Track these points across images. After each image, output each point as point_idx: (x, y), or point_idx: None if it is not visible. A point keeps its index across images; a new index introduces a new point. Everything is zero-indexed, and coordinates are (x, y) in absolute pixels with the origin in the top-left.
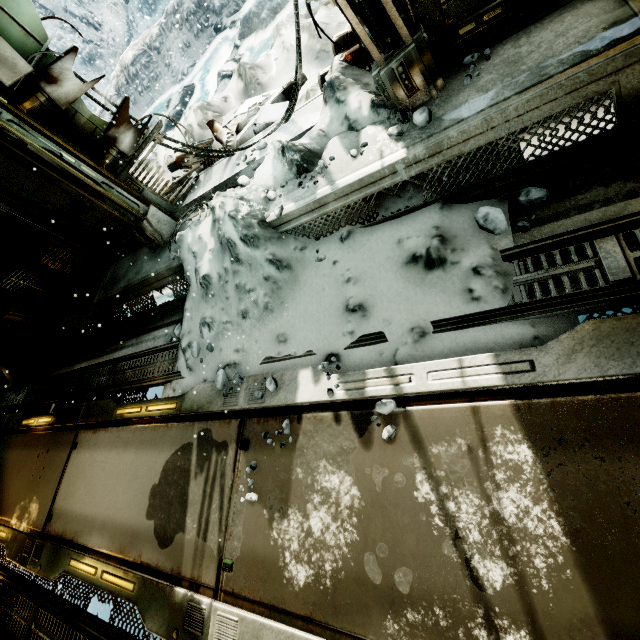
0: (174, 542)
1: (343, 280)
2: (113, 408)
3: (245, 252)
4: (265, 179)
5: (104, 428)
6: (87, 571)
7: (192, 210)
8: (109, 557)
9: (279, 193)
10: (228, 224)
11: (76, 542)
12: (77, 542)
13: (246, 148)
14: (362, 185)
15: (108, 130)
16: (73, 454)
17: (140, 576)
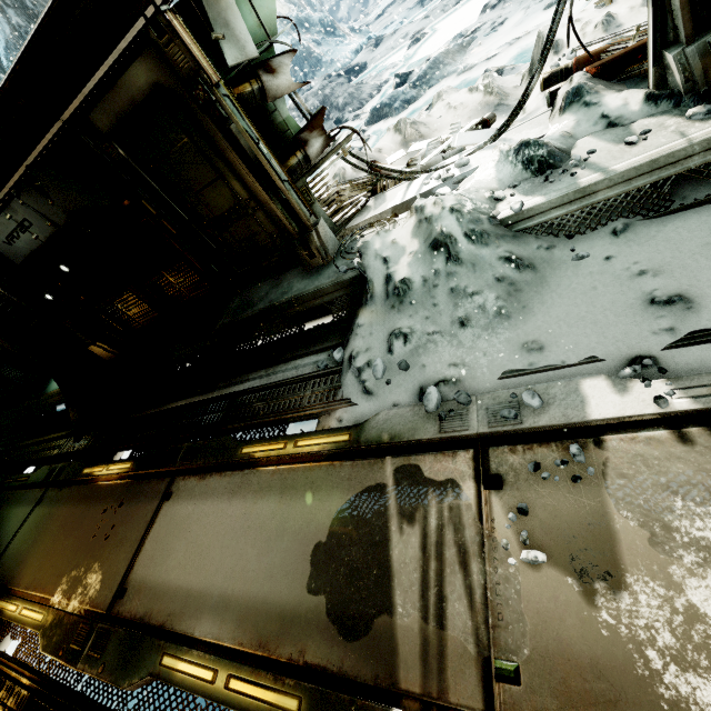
0: (373, 630)
1: (630, 274)
2: (236, 446)
3: (468, 250)
4: (485, 182)
5: (218, 472)
6: (197, 675)
7: (365, 228)
8: (237, 654)
9: (509, 193)
10: (448, 219)
11: (170, 629)
12: (172, 629)
13: (436, 170)
14: (654, 167)
15: (300, 133)
16: (165, 506)
17: (311, 686)
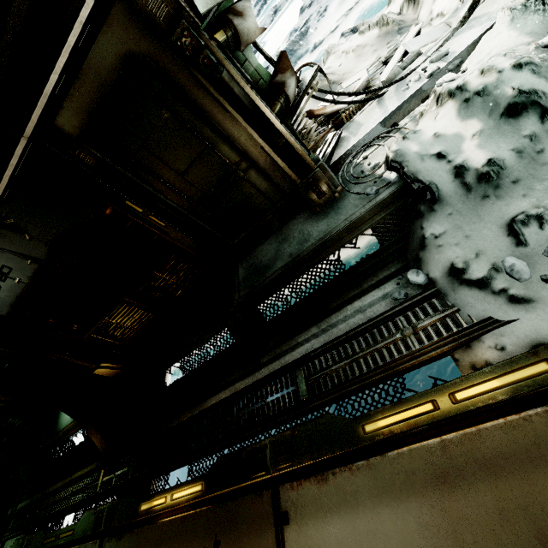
0: None
1: None
2: (349, 426)
3: None
4: (511, 43)
5: (344, 467)
6: None
7: (362, 150)
8: None
9: None
10: (517, 77)
11: None
12: None
13: (406, 76)
14: None
15: (274, 78)
16: (289, 535)
17: None
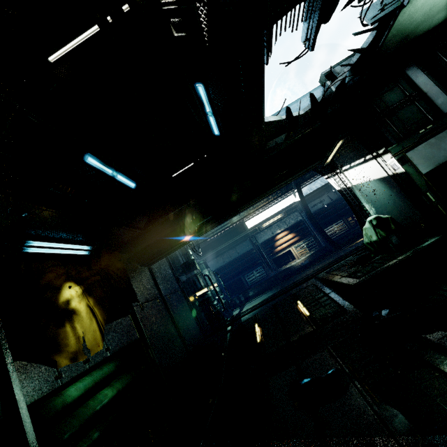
0: None
1: None
2: None
3: None
4: None
5: None
6: None
7: None
8: None
9: None
10: None
11: None
12: None
13: None
14: None
15: None
16: None
17: None
